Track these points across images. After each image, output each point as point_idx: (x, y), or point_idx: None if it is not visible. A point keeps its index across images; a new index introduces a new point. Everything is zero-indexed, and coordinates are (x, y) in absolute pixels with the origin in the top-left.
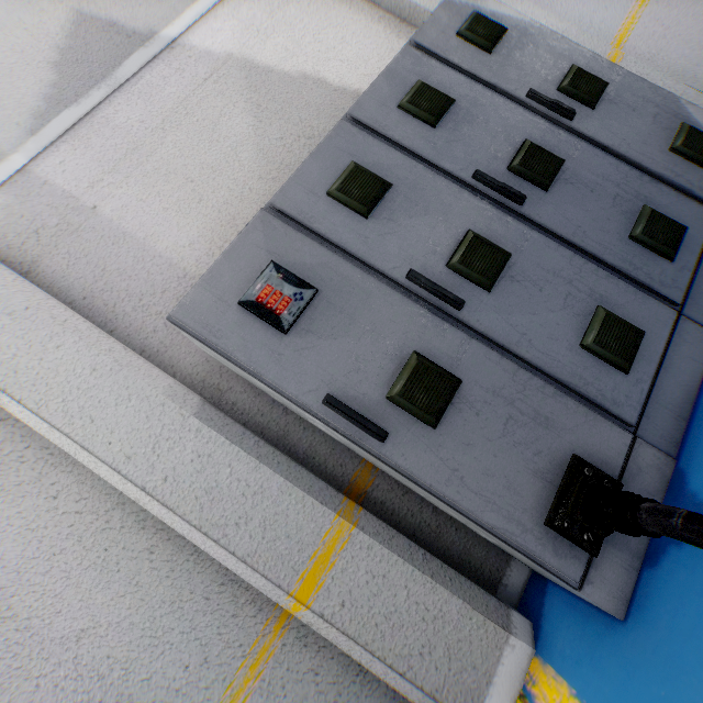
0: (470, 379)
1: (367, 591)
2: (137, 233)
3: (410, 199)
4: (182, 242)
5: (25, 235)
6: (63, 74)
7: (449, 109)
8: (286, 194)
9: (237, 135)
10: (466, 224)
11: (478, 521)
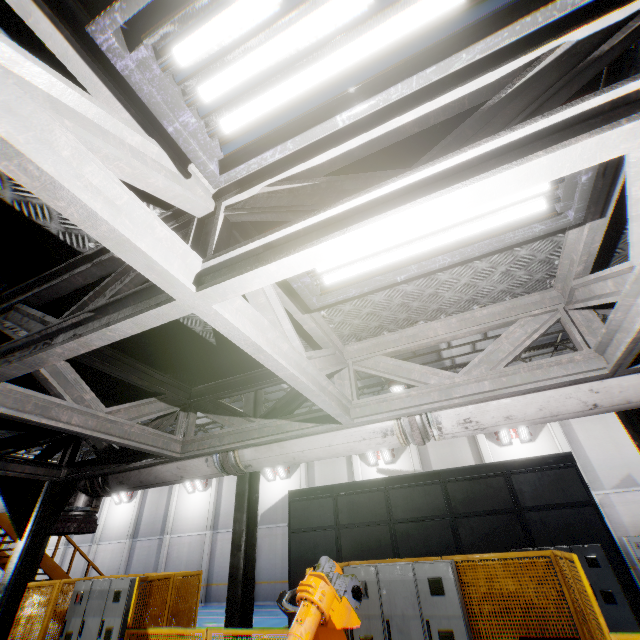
0: None
1: None
2: (618, 514)
3: None
4: (625, 520)
5: (602, 502)
6: (619, 482)
7: None
8: None
9: None
10: None
11: None
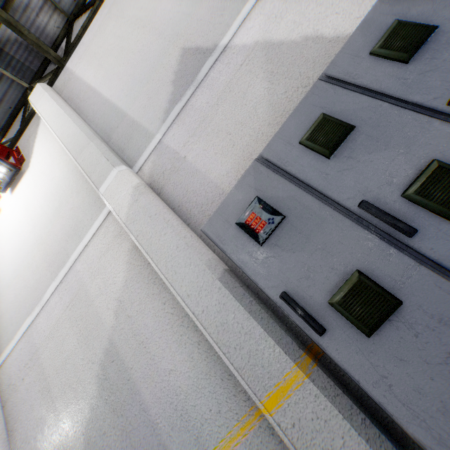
0: (412, 302)
1: (311, 425)
2: (202, 169)
3: (371, 137)
4: (223, 172)
5: (159, 175)
6: (176, 86)
7: (427, 39)
8: (270, 147)
9: (257, 97)
10: (431, 154)
11: (403, 427)
